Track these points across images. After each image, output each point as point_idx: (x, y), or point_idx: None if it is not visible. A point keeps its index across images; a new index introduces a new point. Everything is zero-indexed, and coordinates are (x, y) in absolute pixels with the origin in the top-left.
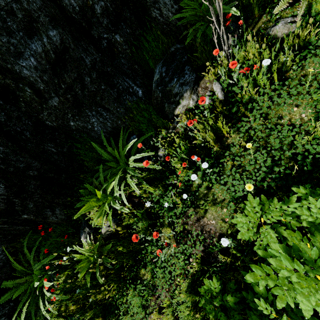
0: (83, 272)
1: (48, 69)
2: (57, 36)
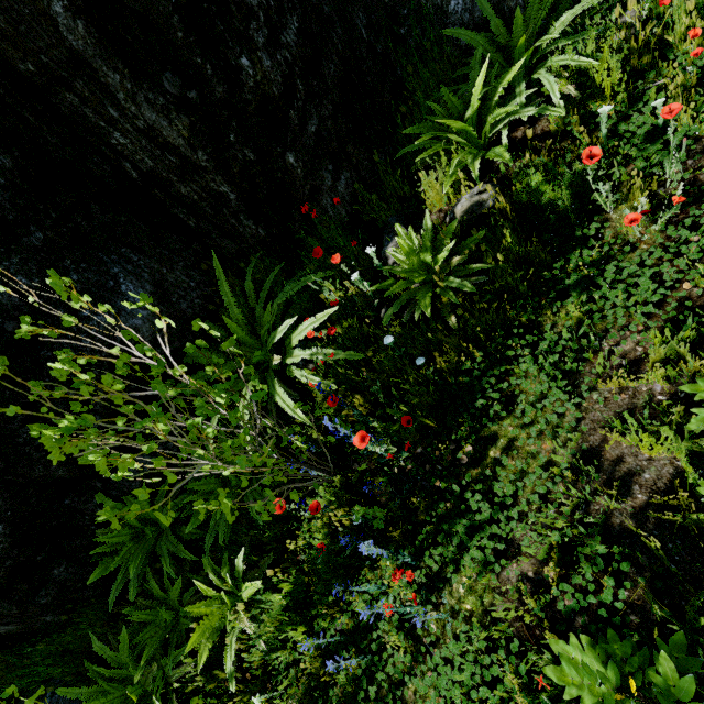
0: (420, 277)
1: None
2: None
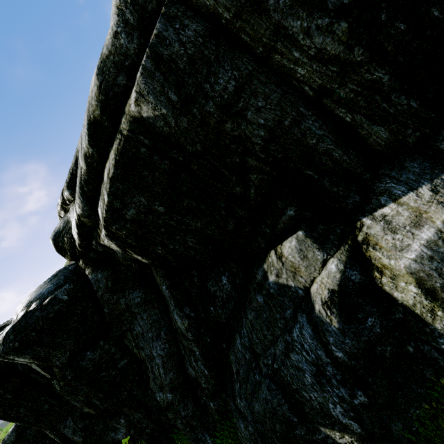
0: None
1: (163, 406)
2: (171, 396)
